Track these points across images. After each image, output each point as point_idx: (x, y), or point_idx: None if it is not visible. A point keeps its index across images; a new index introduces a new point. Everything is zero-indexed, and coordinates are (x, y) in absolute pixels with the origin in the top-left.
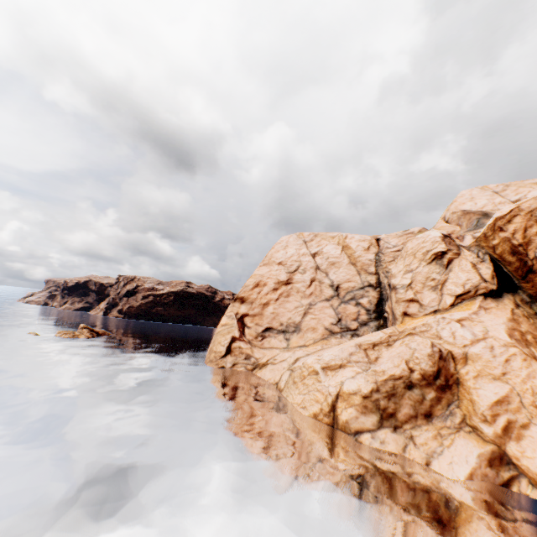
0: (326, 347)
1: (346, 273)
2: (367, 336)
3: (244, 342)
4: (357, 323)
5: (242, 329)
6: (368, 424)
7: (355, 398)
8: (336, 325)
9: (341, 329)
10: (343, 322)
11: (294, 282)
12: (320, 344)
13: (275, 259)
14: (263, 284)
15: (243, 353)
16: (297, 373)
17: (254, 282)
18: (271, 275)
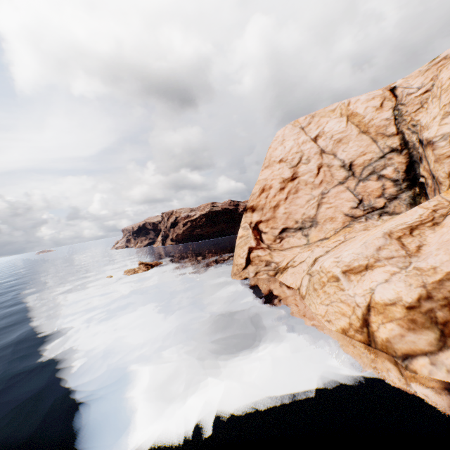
0: (348, 238)
1: (358, 146)
2: (399, 218)
3: (261, 250)
4: (384, 199)
5: (259, 236)
6: (422, 343)
7: (394, 311)
8: (357, 209)
9: (364, 211)
10: (365, 203)
11: (300, 175)
12: (342, 233)
13: (275, 158)
14: (269, 188)
15: (262, 261)
16: (316, 279)
17: (259, 188)
18: (274, 176)
